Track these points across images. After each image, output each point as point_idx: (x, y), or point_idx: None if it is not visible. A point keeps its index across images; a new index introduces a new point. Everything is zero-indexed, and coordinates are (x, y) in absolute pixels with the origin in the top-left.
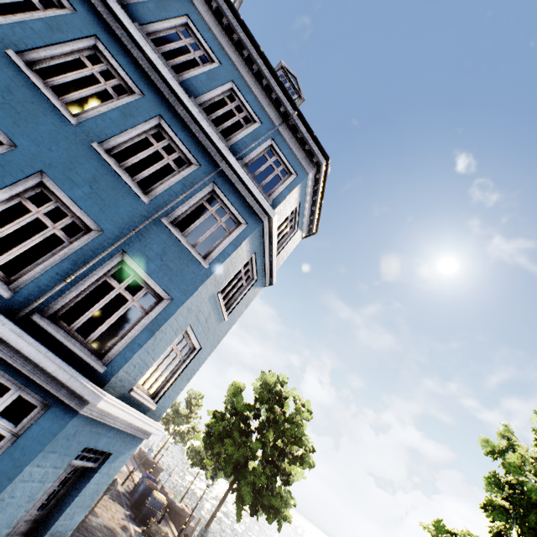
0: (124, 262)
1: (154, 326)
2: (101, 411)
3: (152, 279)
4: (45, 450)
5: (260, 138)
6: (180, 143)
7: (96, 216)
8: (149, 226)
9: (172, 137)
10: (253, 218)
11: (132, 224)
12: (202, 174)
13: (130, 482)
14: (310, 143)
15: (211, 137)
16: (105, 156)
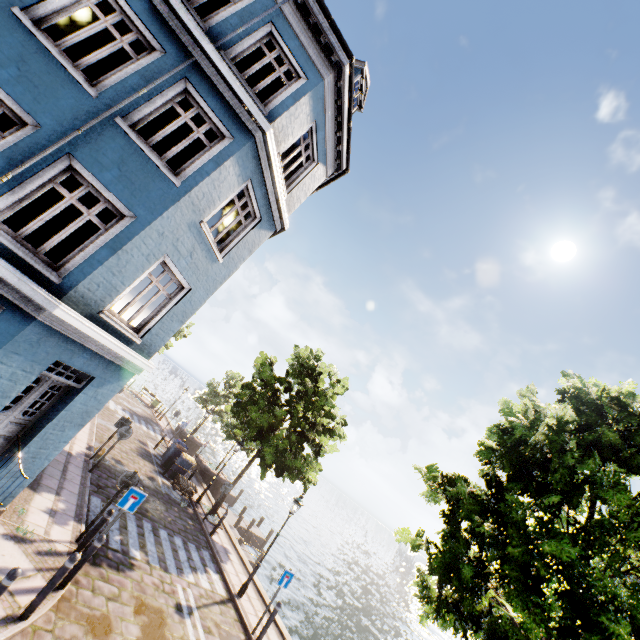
0: (74, 168)
1: (116, 245)
2: (66, 325)
3: (110, 192)
4: (6, 348)
5: (253, 21)
6: (137, 20)
7: (30, 107)
8: (101, 126)
9: (124, 9)
10: (242, 131)
11: (78, 122)
12: (169, 65)
13: (164, 449)
14: (326, 33)
15: (176, 11)
16: (31, 28)
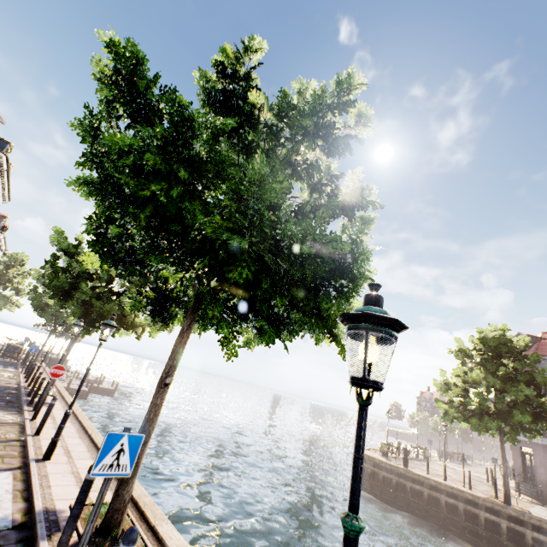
0: None
1: None
2: None
3: None
4: None
5: None
6: None
7: None
8: None
9: None
10: None
11: None
12: None
13: None
14: None
15: None
16: None
